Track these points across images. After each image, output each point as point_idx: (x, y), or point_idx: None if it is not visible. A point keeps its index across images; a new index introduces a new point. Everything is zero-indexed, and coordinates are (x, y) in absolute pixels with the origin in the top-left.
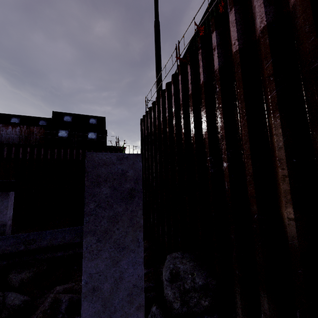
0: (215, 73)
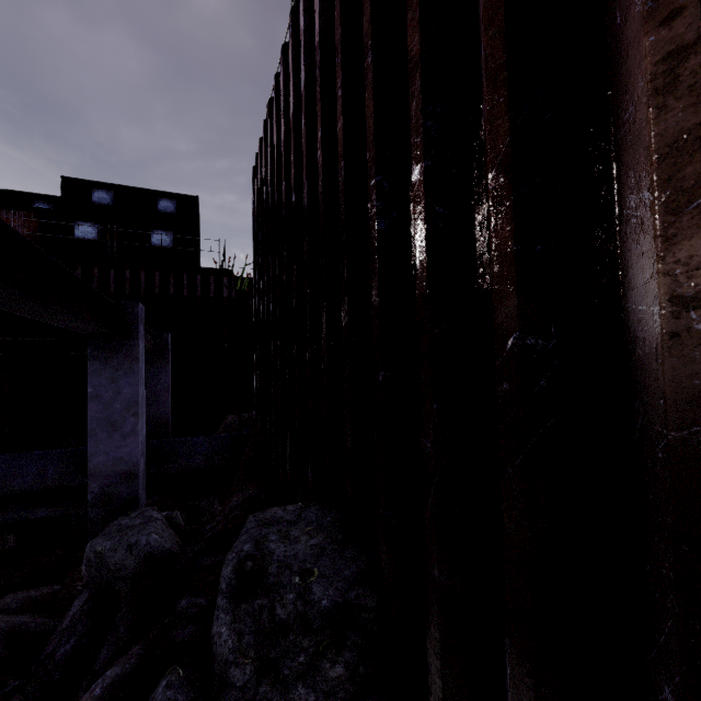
0: None
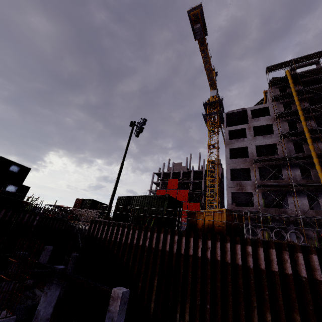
0: (146, 247)
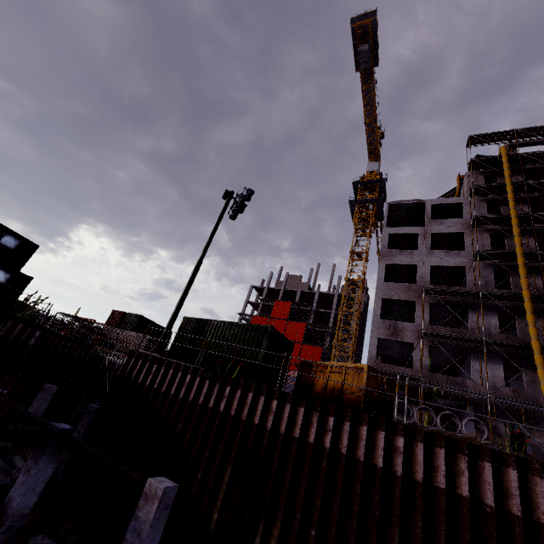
0: (220, 413)
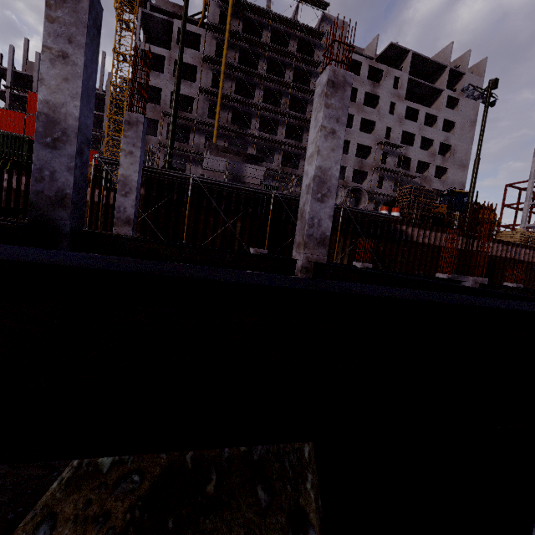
0: (5, 188)
